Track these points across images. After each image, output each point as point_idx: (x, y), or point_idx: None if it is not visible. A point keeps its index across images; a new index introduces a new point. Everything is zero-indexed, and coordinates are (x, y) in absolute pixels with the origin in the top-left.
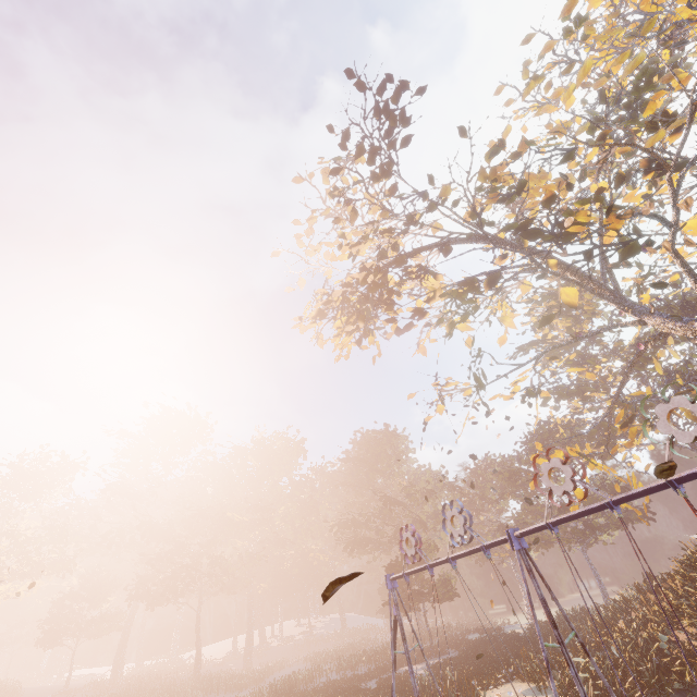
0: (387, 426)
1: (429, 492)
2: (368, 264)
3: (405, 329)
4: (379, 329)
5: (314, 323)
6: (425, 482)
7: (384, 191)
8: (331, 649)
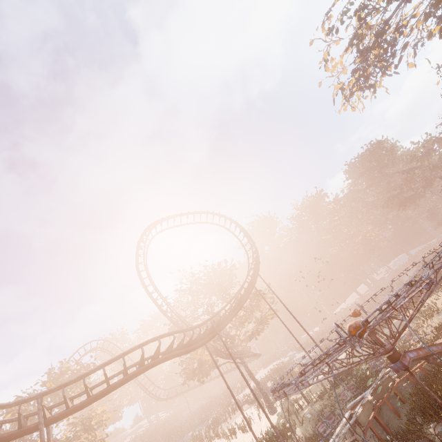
0: (370, 143)
1: (427, 152)
2: (375, 44)
3: (399, 62)
4: (381, 76)
5: (348, 102)
6: (415, 153)
7: (375, 0)
8: (421, 258)
